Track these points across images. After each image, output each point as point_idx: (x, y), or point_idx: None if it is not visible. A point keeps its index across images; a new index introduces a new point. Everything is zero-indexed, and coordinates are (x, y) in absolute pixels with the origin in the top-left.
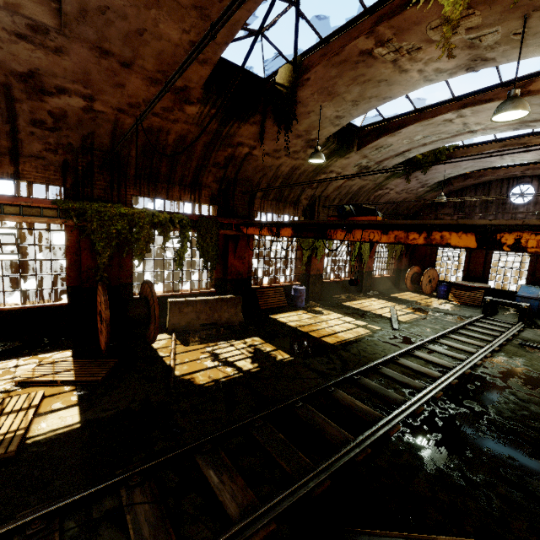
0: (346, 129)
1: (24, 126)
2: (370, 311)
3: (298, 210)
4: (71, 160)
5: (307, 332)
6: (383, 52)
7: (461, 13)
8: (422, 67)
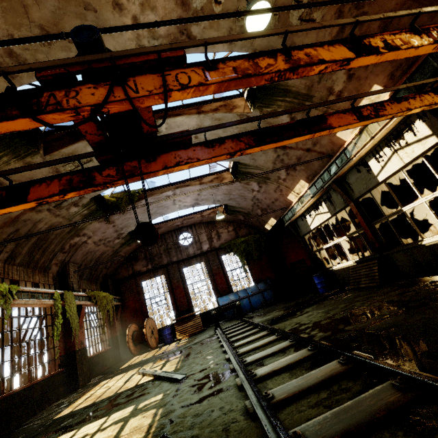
0: None
1: None
2: (118, 392)
3: None
4: None
5: None
6: None
7: None
8: (138, 14)
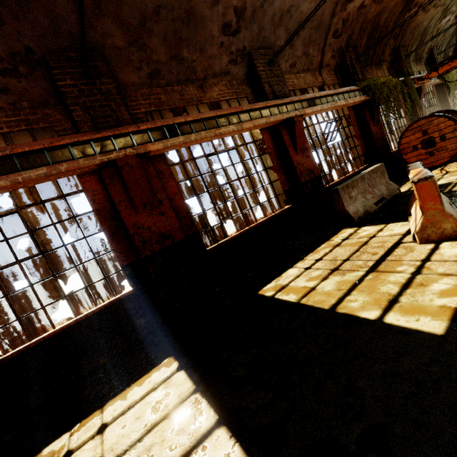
0: None
1: (328, 40)
2: None
3: (422, 66)
4: (338, 62)
5: None
6: None
7: None
8: None
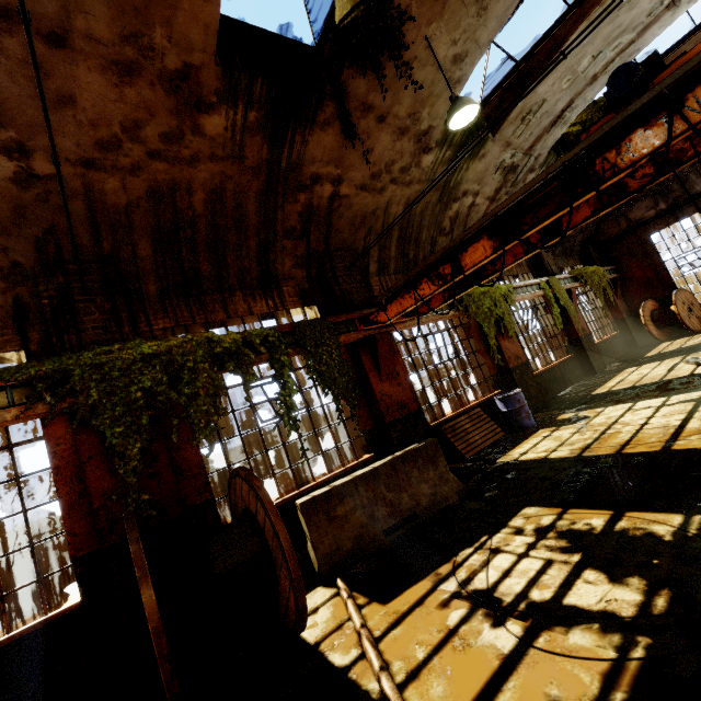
0: None
1: None
2: (664, 379)
3: None
4: (28, 298)
5: (616, 451)
6: None
7: None
8: None
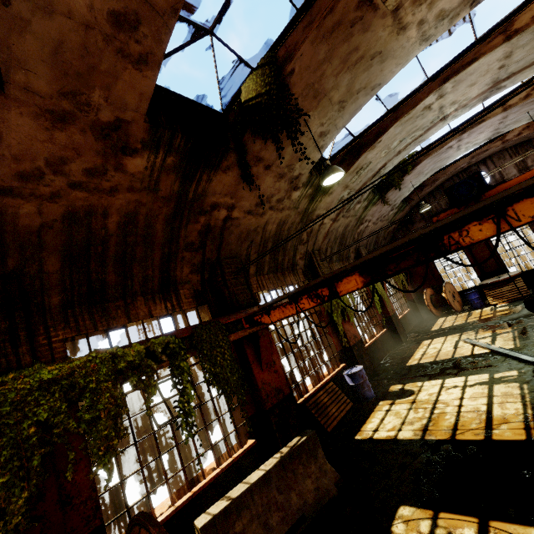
0: (319, 162)
1: None
2: (455, 356)
3: (298, 275)
4: None
5: (451, 437)
6: None
7: None
8: (424, 15)
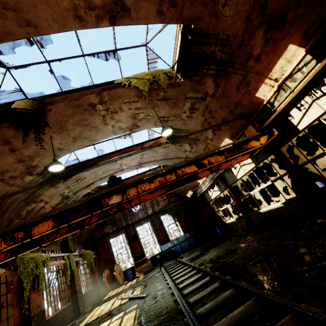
0: None
1: None
2: (110, 309)
3: None
4: None
5: None
6: (100, 108)
7: (136, 99)
8: (114, 124)
